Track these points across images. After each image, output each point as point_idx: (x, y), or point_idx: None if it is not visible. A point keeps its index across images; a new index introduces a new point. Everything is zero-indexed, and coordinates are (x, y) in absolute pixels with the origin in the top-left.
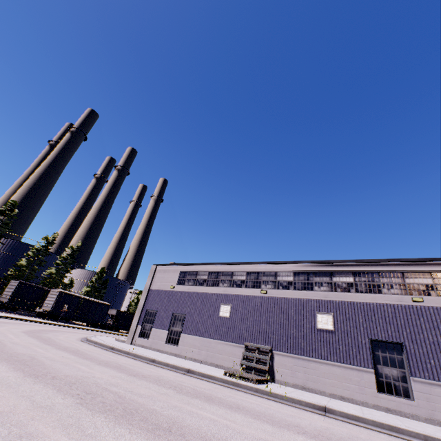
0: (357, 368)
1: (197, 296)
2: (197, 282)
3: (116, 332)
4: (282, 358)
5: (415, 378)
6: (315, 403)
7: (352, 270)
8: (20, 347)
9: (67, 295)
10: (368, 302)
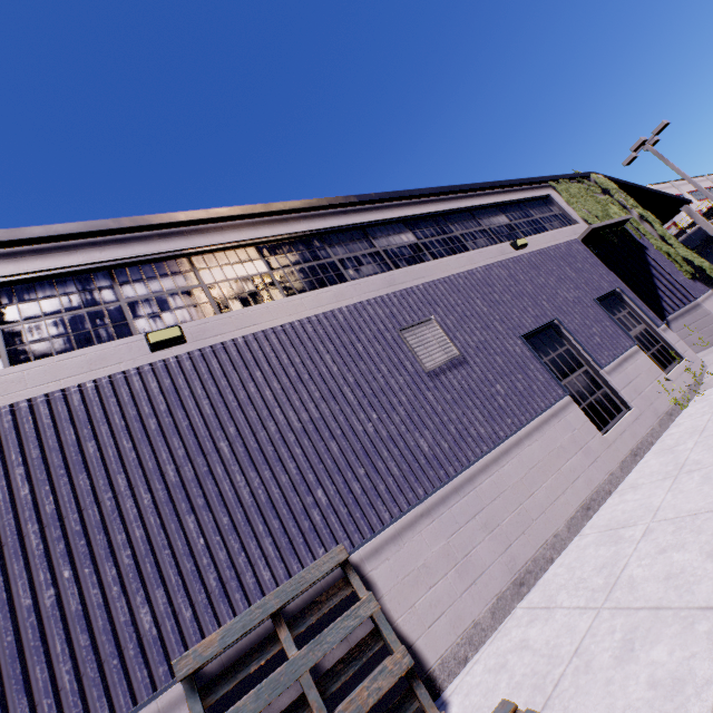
0: (552, 411)
1: None
2: None
3: None
4: (401, 553)
5: (606, 369)
6: None
7: (404, 215)
8: None
9: None
10: (470, 270)
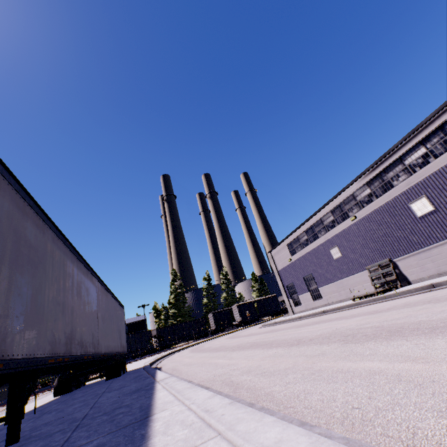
0: None
1: (309, 255)
2: (302, 245)
3: None
4: (404, 262)
5: None
6: (422, 285)
7: (417, 141)
8: (218, 345)
9: (243, 305)
10: None
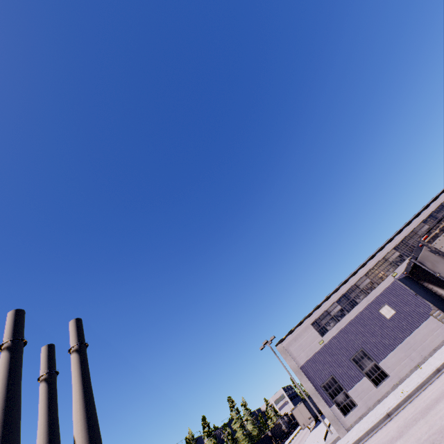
0: None
1: (352, 325)
2: (336, 317)
3: None
4: None
5: None
6: None
7: (421, 221)
8: None
9: None
10: None
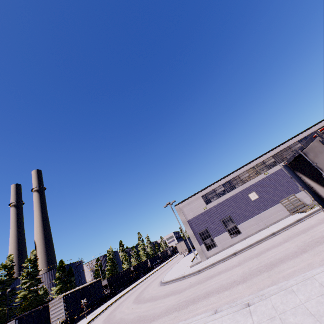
0: None
1: (228, 201)
2: (219, 194)
3: (118, 294)
4: (301, 195)
5: None
6: None
7: (297, 140)
8: (273, 257)
9: (69, 296)
10: None
